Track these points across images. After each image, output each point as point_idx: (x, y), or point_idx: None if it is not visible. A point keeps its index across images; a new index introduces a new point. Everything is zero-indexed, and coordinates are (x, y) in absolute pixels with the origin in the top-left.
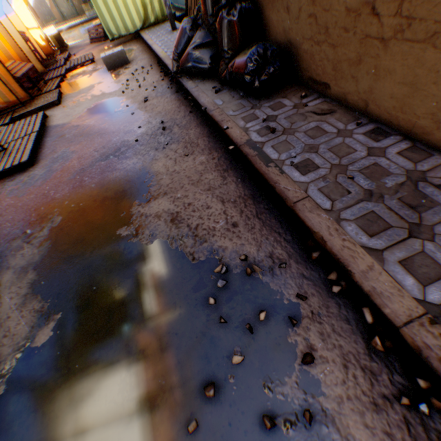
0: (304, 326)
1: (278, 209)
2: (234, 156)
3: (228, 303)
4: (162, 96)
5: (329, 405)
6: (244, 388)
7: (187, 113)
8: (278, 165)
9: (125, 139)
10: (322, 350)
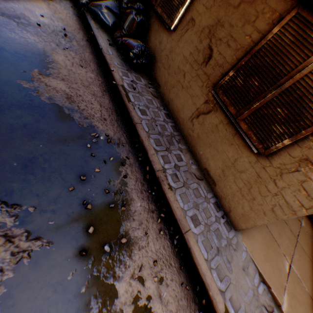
0: (126, 167)
1: (126, 123)
2: (111, 87)
3: (96, 150)
4: (66, 9)
5: (128, 190)
6: (99, 181)
7: (84, 39)
8: (133, 105)
9: (27, 15)
10: (130, 175)
